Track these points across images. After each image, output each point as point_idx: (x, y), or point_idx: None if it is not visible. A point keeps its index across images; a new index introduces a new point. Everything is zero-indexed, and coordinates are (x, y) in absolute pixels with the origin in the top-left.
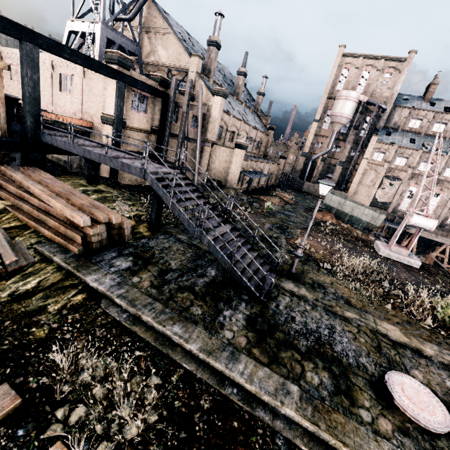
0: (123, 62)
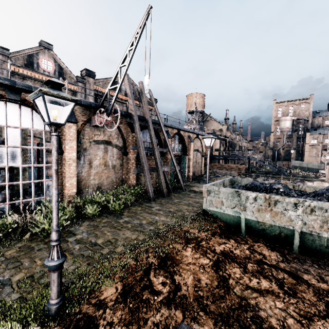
0: (220, 135)
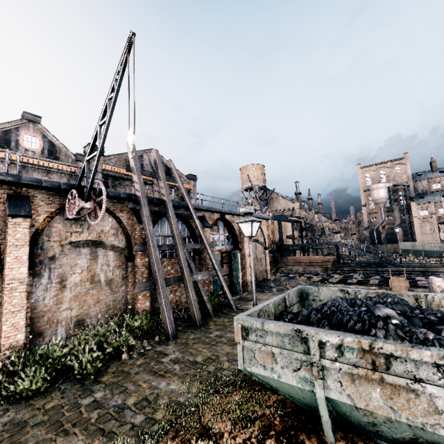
0: (291, 216)
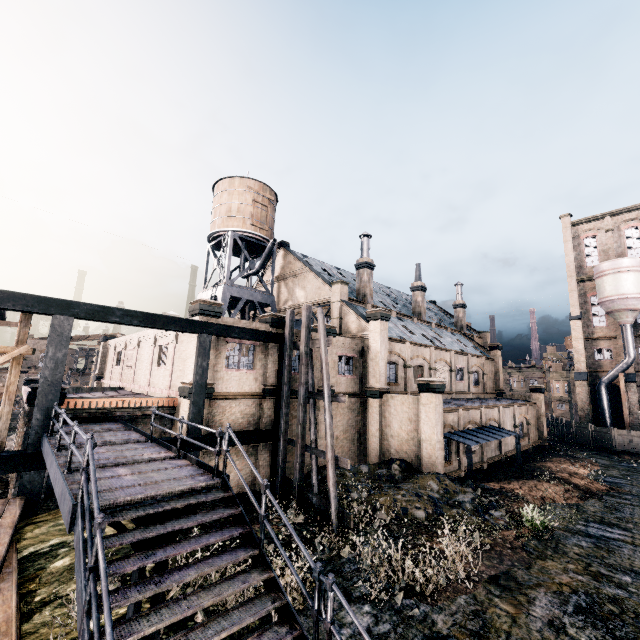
0: (208, 309)
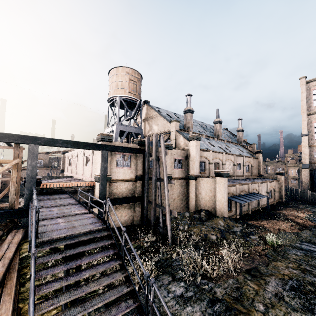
0: (105, 138)
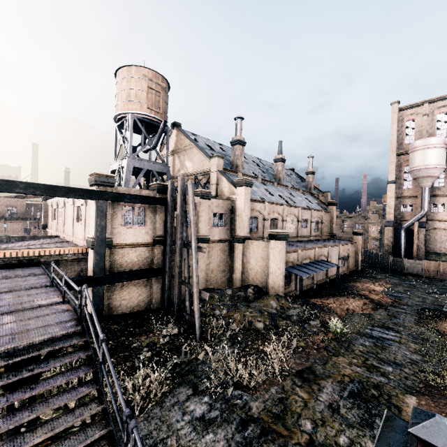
0: (102, 180)
